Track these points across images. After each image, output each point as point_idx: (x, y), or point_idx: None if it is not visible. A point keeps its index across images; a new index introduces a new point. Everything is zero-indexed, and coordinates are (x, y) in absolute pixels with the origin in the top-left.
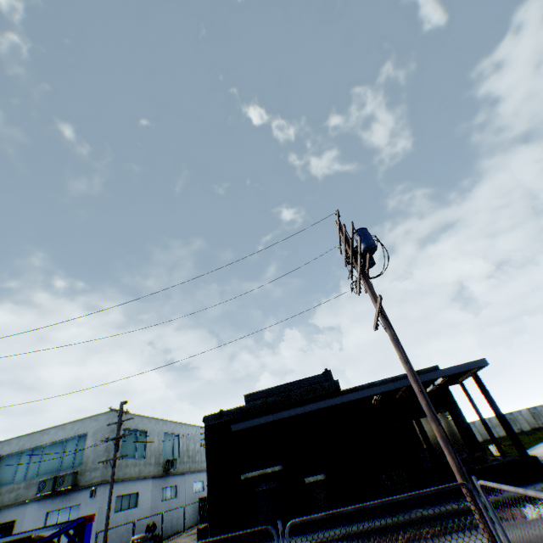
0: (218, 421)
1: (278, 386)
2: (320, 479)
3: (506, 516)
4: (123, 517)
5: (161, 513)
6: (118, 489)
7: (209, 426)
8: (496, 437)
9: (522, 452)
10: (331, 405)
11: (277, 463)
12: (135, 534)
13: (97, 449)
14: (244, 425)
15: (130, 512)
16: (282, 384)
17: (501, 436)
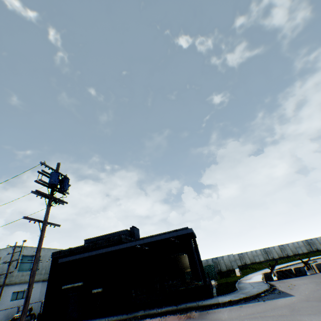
0: (58, 255)
1: (102, 235)
2: (100, 291)
3: (158, 320)
4: (17, 303)
5: (41, 301)
6: (15, 288)
7: (54, 258)
8: (258, 261)
9: (204, 281)
10: (109, 250)
11: (81, 281)
12: (17, 314)
13: (4, 266)
14: (65, 259)
15: (23, 300)
16: (105, 234)
17: (261, 261)
